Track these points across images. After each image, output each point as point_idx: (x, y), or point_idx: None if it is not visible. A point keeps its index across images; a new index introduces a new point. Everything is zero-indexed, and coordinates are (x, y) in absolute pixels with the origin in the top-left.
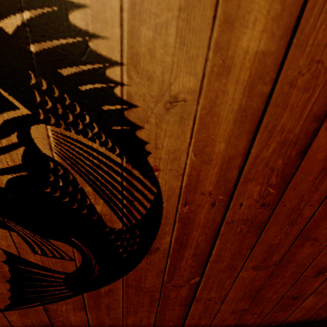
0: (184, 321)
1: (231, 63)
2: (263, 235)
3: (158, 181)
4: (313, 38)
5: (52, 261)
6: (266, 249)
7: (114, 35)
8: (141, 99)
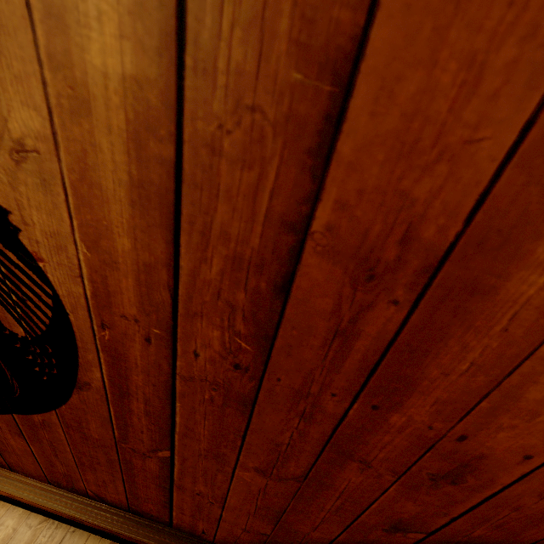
0: (171, 511)
1: (87, 94)
2: (257, 420)
3: (48, 277)
4: (226, 57)
5: None
6: (270, 446)
7: None
8: None
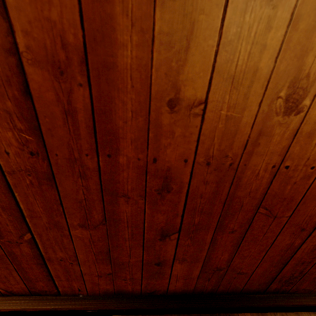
0: (54, 282)
1: None
2: (61, 188)
3: None
4: None
5: None
6: (77, 205)
7: None
8: None
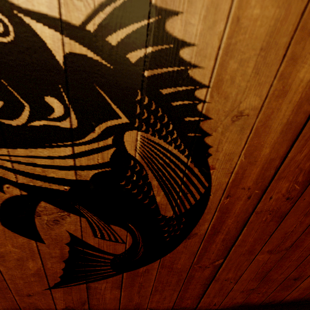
0: (200, 299)
1: (289, 88)
2: (282, 223)
3: (211, 177)
4: None
5: (107, 243)
6: (282, 235)
7: (208, 66)
8: (216, 113)
